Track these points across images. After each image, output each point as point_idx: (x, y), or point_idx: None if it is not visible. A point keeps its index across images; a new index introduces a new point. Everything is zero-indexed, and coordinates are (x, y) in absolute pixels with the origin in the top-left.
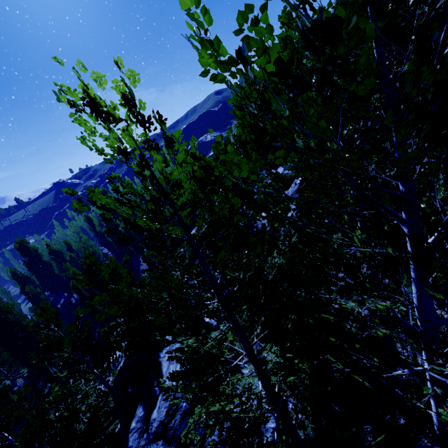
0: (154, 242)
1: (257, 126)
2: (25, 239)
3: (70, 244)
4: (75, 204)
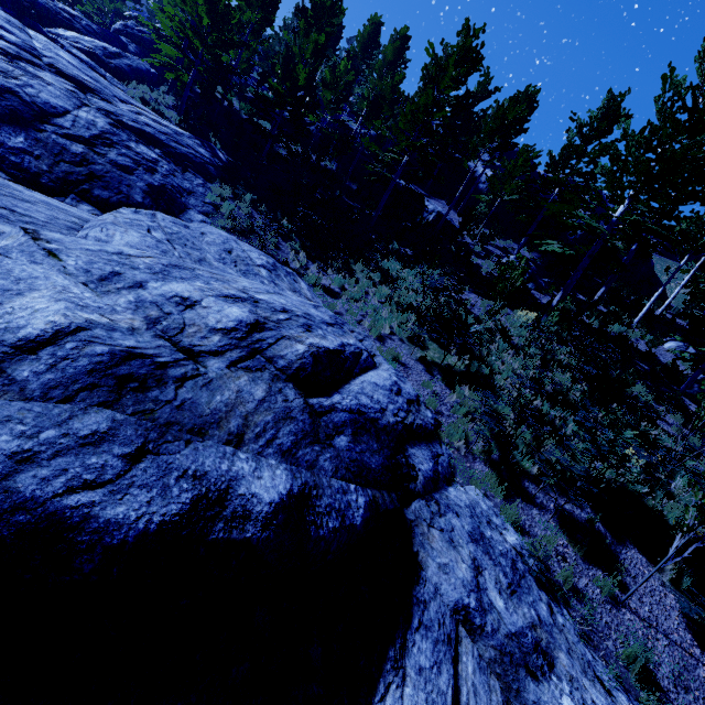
0: None
1: None
2: None
3: None
4: None
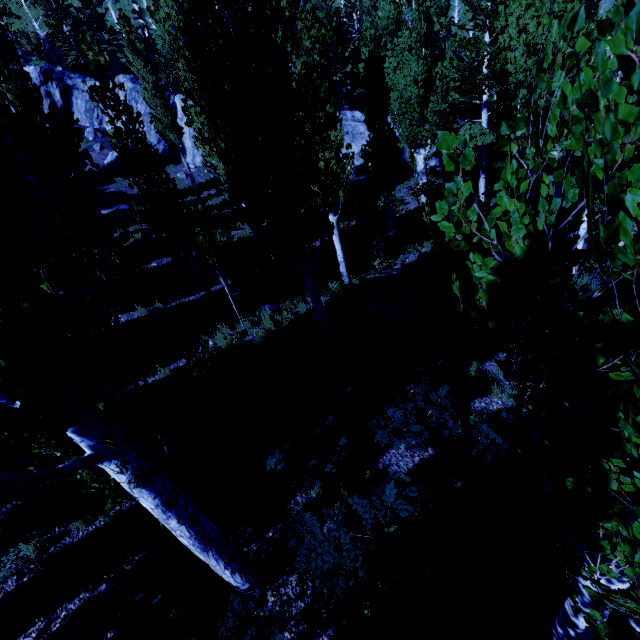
0: None
1: None
2: None
3: None
4: None
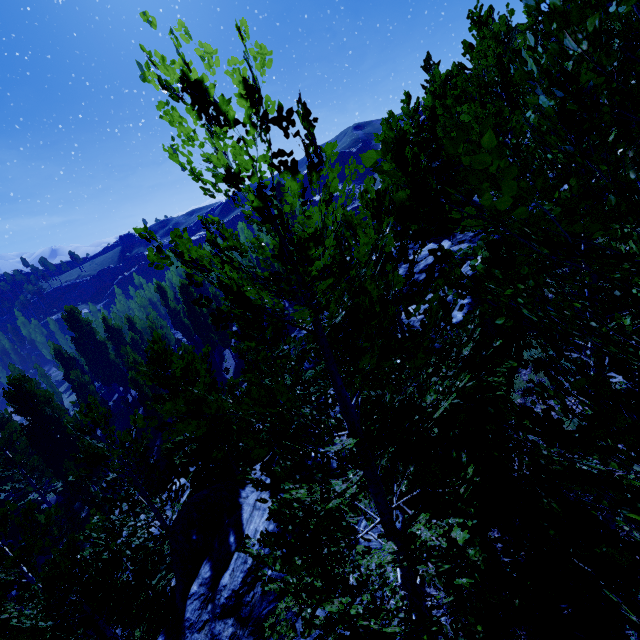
0: (248, 331)
1: (416, 176)
2: (76, 308)
3: (133, 321)
4: (151, 255)
